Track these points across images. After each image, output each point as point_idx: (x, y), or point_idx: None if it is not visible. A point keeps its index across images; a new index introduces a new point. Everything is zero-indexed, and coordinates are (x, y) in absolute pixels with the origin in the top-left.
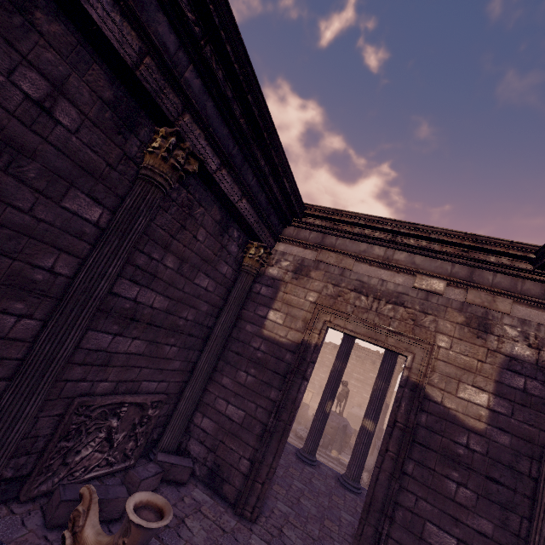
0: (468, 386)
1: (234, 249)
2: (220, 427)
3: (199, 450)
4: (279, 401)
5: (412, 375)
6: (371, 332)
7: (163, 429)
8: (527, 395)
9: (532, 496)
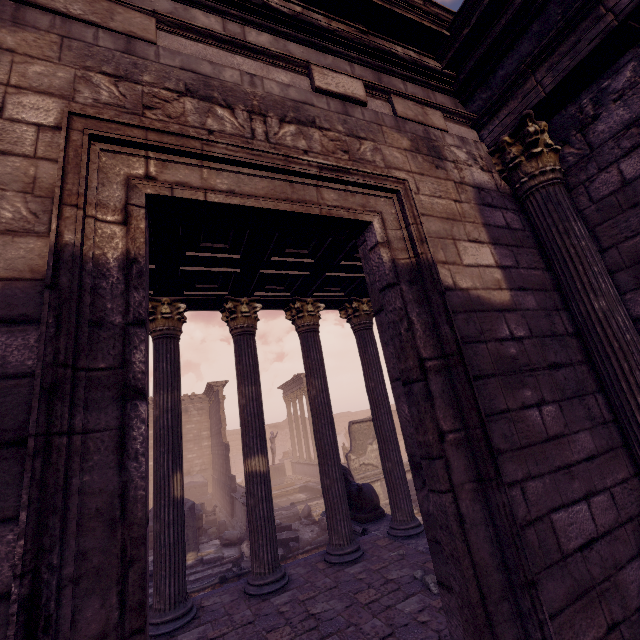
0: (466, 243)
1: None
2: None
3: None
4: (28, 573)
5: (398, 255)
6: (282, 186)
7: None
8: (513, 232)
9: (582, 357)
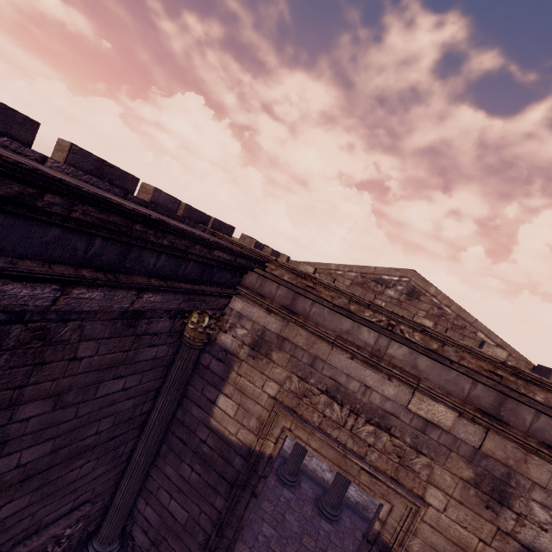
0: None
1: (164, 325)
2: (163, 522)
3: (143, 539)
4: (222, 518)
5: (385, 533)
6: (340, 459)
7: (102, 517)
8: None
9: None
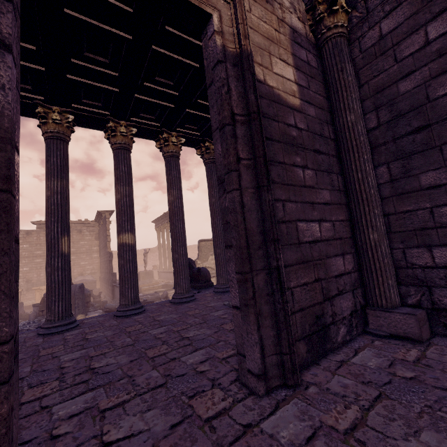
0: (278, 59)
1: None
2: None
3: None
4: None
5: (228, 44)
6: None
7: None
8: (311, 67)
9: (335, 154)
